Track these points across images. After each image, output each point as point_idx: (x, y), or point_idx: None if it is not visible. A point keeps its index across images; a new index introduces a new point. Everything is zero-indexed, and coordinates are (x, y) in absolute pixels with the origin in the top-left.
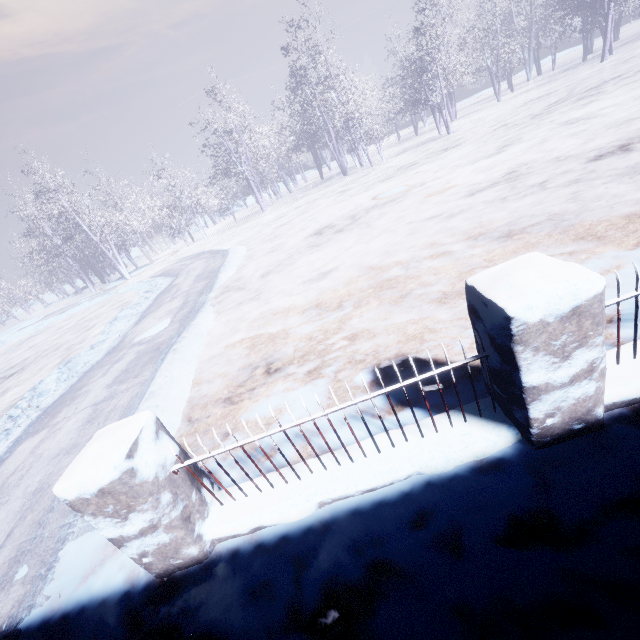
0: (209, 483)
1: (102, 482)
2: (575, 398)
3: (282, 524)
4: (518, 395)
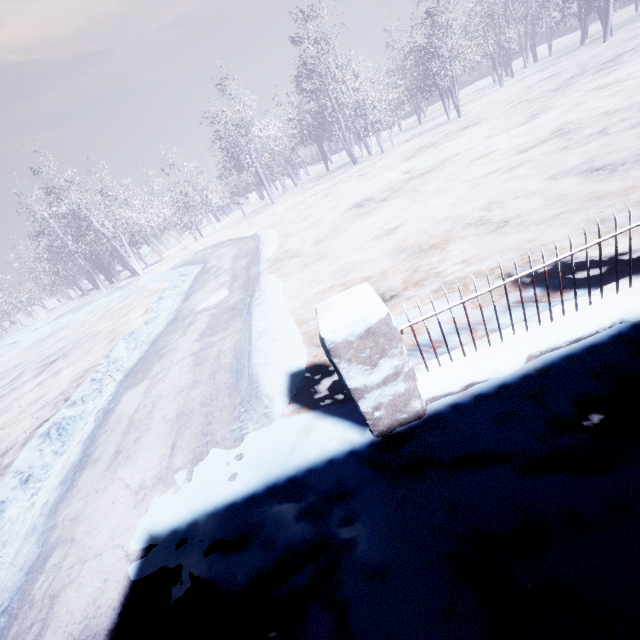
0: None
1: (372, 321)
2: None
3: (494, 379)
4: None
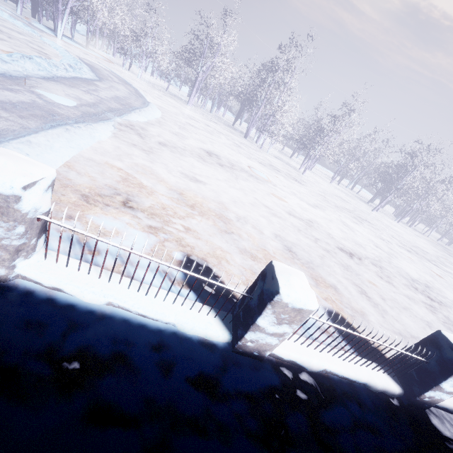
0: (44, 239)
1: None
2: (266, 342)
3: (76, 297)
4: (249, 324)
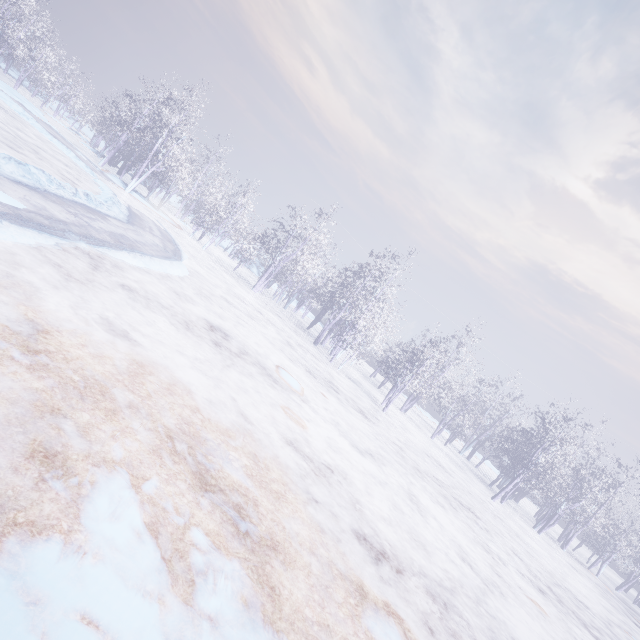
0: None
1: None
2: None
3: None
4: None
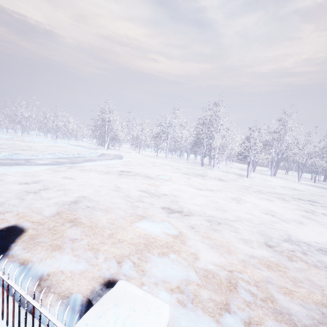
0: None
1: None
2: None
3: None
4: None
